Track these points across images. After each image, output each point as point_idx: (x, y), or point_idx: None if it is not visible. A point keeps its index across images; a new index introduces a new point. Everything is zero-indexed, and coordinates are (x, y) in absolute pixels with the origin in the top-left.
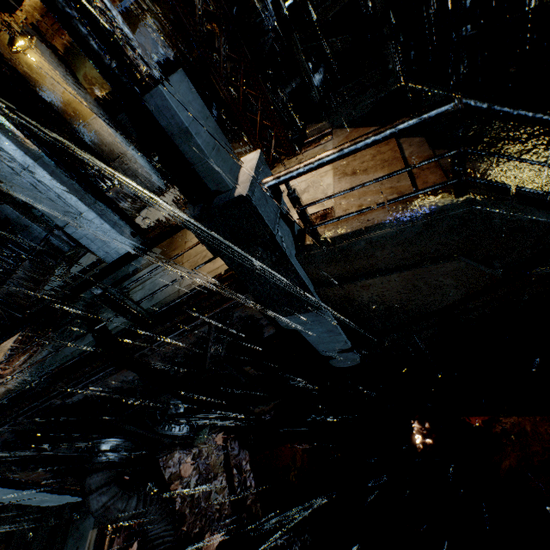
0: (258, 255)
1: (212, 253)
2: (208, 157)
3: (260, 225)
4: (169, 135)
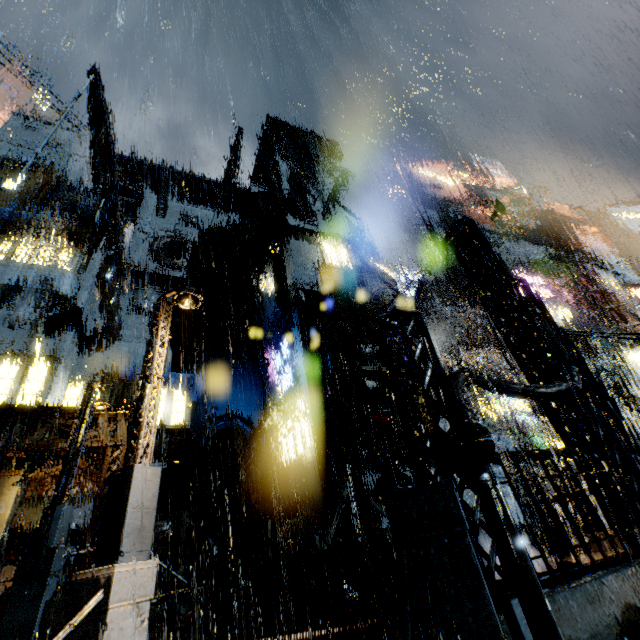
0: (33, 587)
1: (14, 577)
2: (58, 530)
3: (50, 565)
4: (54, 518)
